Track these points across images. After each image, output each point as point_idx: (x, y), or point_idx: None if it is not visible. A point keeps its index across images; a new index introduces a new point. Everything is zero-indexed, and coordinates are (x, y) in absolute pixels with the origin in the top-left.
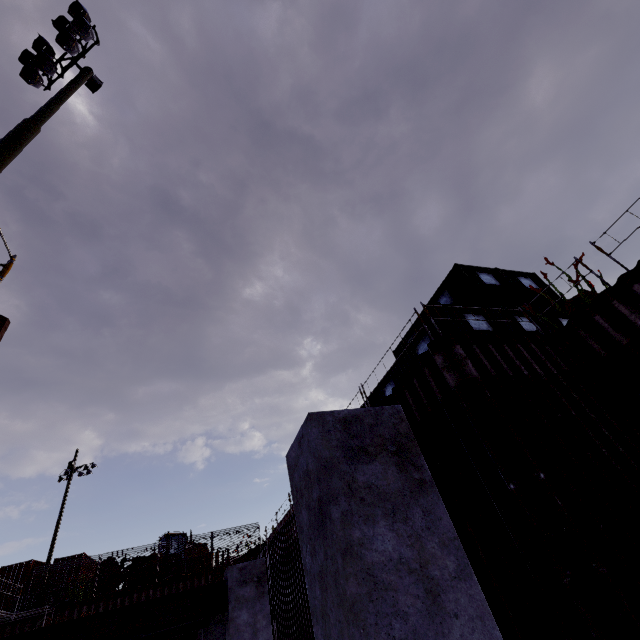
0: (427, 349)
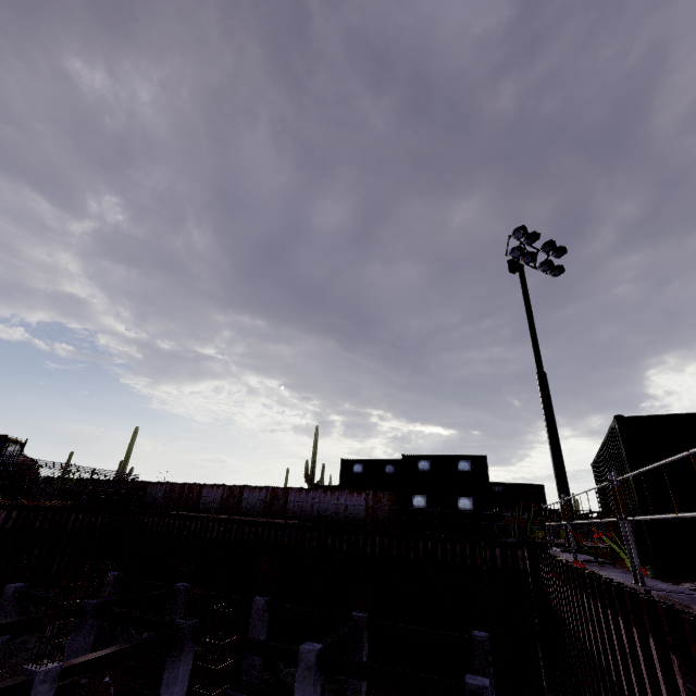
0: (467, 505)
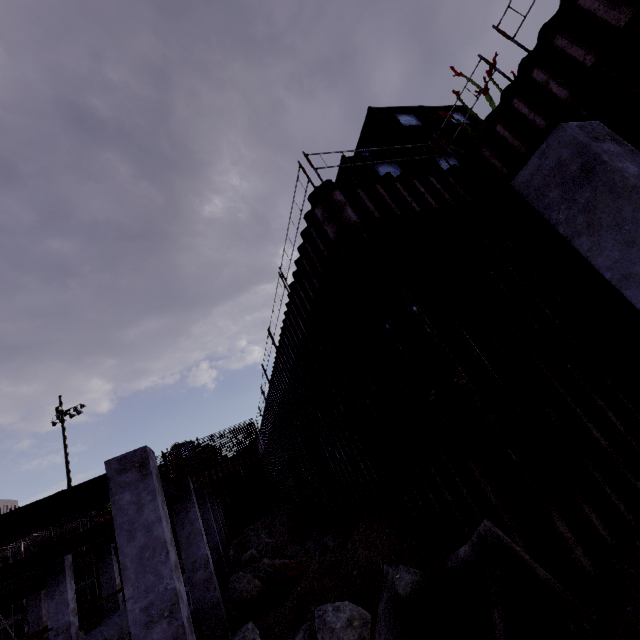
0: None
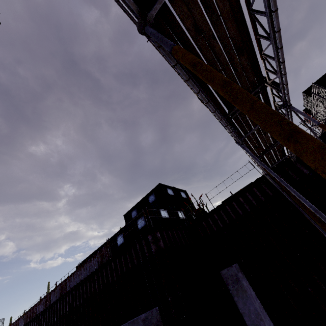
0: (142, 222)
